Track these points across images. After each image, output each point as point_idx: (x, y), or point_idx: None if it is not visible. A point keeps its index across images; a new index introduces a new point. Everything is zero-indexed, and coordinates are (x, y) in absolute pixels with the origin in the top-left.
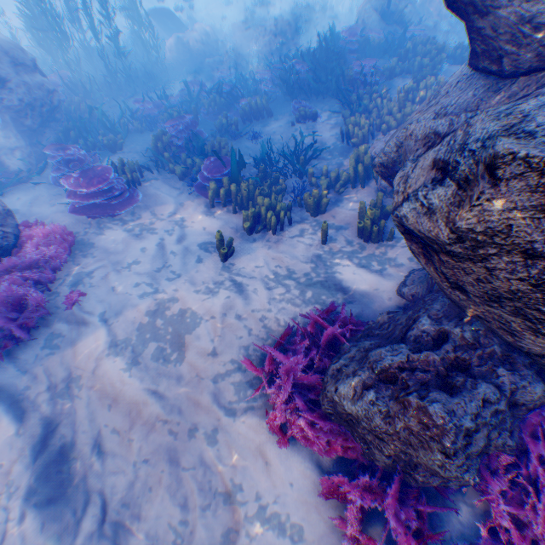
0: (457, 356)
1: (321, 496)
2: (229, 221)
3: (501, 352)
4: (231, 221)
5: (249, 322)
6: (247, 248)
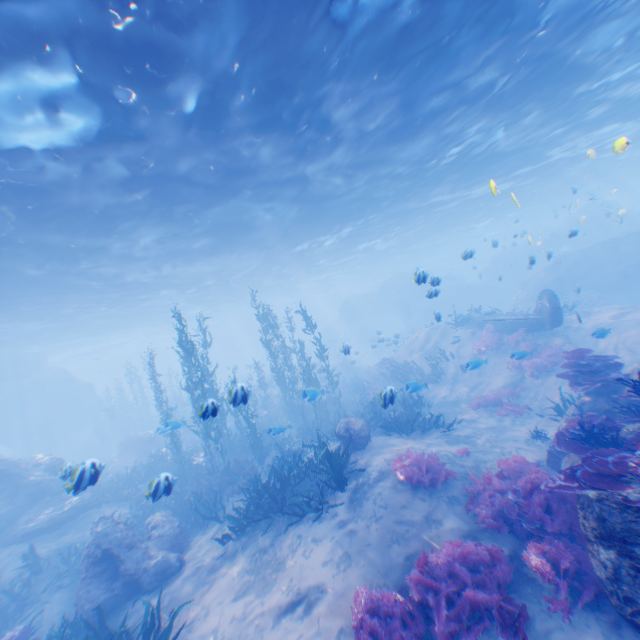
0: None
1: None
2: None
3: None
4: None
5: None
6: None
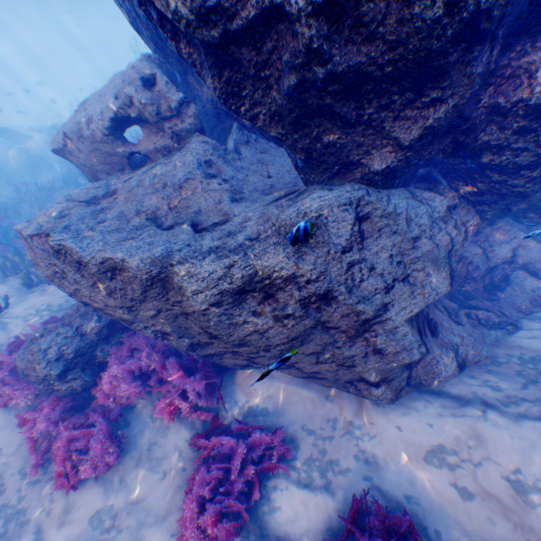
0: (71, 319)
1: (17, 424)
2: (18, 284)
3: (86, 311)
4: (20, 284)
5: (4, 345)
6: (25, 299)
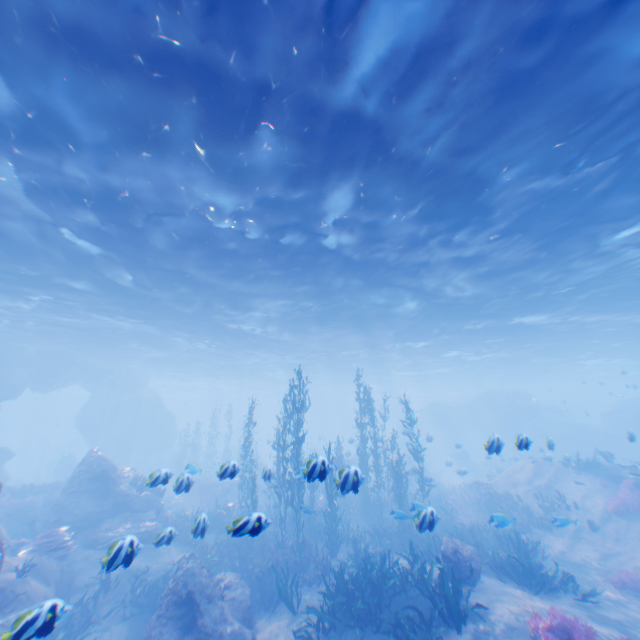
0: None
1: None
2: None
3: None
4: None
5: None
6: None
